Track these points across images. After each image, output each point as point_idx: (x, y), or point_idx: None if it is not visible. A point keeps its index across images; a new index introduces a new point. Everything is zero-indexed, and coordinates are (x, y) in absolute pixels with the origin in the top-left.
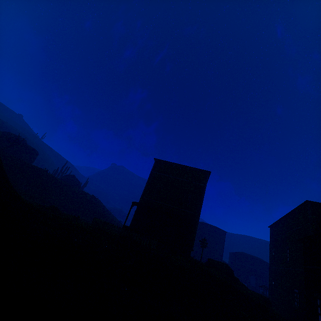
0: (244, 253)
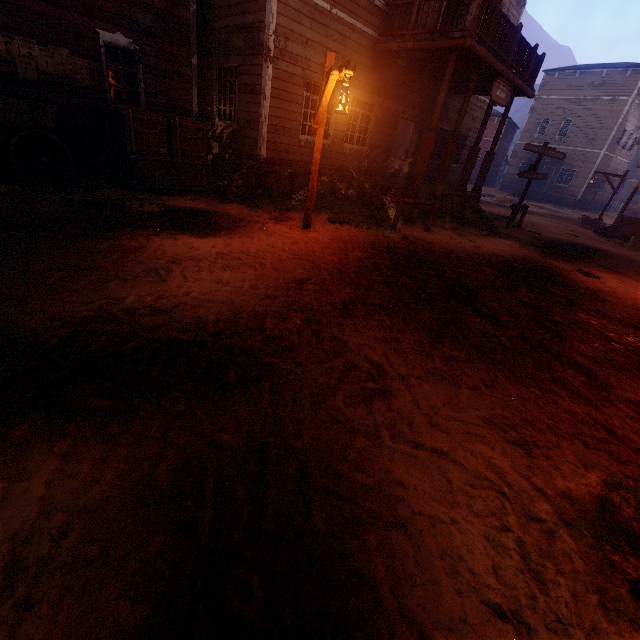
0: None
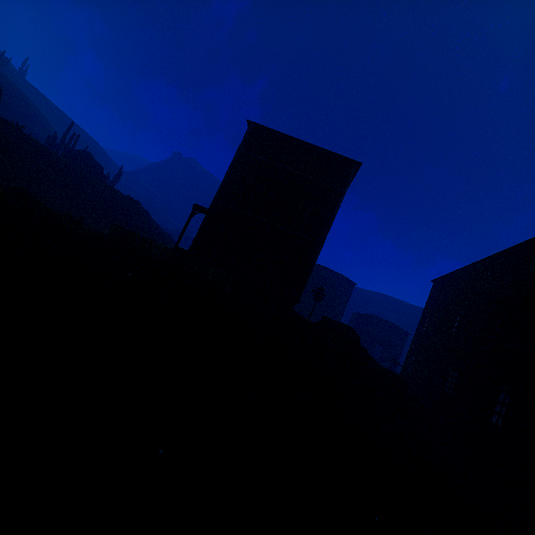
0: (374, 315)
